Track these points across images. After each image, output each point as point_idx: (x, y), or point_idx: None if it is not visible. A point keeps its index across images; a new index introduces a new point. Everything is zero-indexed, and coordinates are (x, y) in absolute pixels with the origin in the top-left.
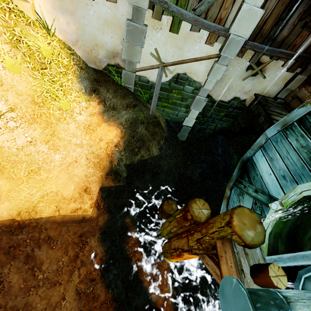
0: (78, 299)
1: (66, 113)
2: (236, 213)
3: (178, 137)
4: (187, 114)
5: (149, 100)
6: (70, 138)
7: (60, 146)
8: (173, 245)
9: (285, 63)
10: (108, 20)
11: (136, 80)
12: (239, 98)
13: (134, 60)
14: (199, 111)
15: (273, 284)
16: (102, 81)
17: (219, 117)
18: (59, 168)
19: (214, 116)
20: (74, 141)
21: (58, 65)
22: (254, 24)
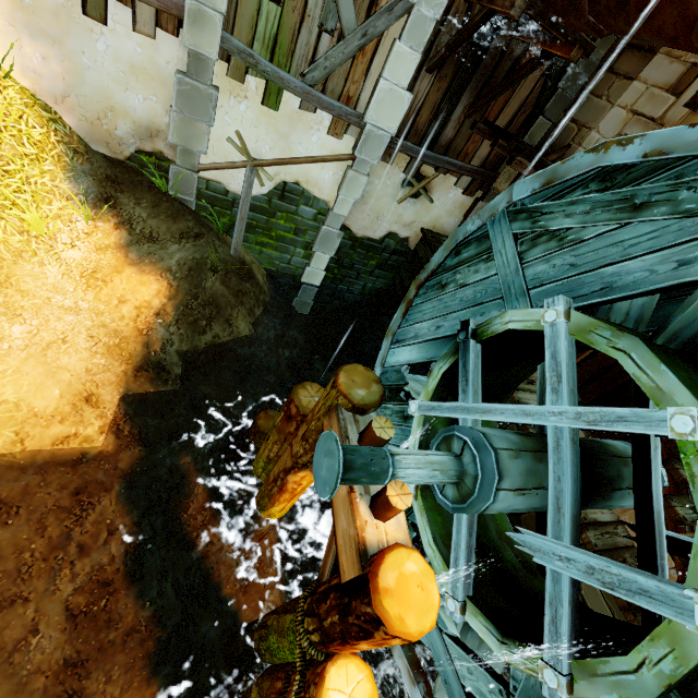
0: (71, 629)
1: (39, 243)
2: (344, 370)
3: (295, 308)
4: (309, 262)
5: (230, 230)
6: (49, 294)
7: (23, 307)
8: (272, 475)
9: (458, 180)
10: (138, 66)
11: (201, 188)
12: (398, 236)
13: (196, 149)
14: (330, 256)
15: (376, 435)
16: (124, 183)
17: (369, 268)
18: (22, 353)
19: (359, 266)
20: (59, 301)
21: (19, 139)
22: (401, 113)
